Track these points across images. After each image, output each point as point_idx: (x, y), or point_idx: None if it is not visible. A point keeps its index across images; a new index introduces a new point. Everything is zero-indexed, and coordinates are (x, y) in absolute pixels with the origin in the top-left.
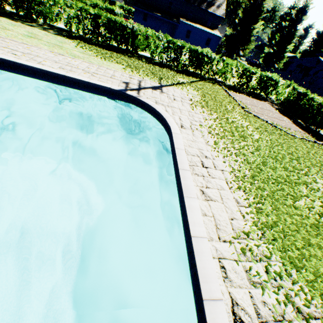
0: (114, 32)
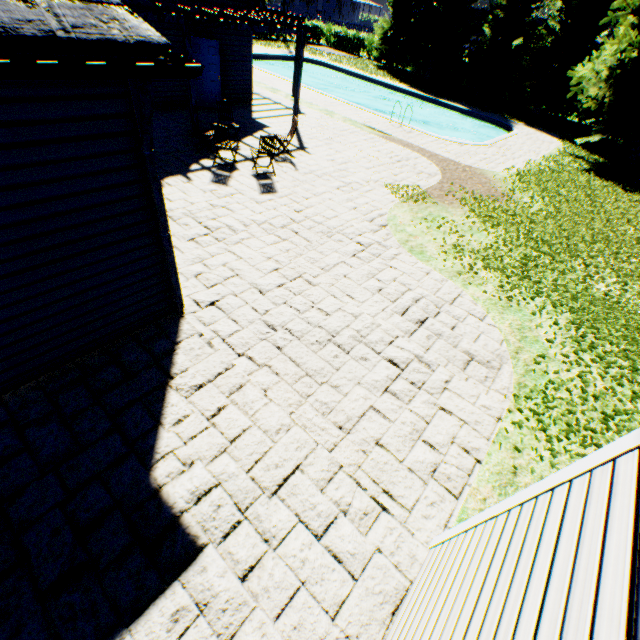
0: None
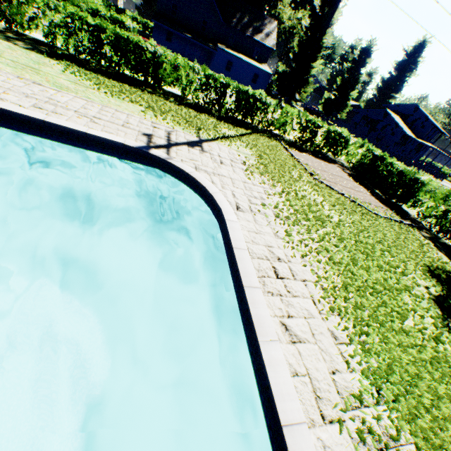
0: (127, 55)
